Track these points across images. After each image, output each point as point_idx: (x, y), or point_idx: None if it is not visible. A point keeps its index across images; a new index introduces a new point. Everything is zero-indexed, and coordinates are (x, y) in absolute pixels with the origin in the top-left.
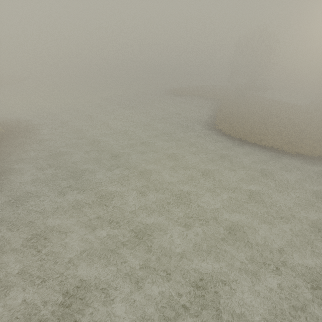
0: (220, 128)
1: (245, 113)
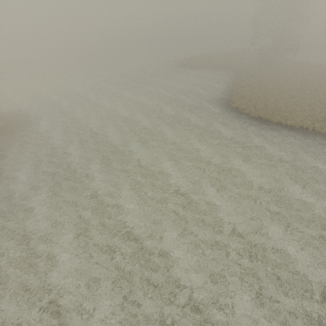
0: (236, 105)
1: (269, 84)
